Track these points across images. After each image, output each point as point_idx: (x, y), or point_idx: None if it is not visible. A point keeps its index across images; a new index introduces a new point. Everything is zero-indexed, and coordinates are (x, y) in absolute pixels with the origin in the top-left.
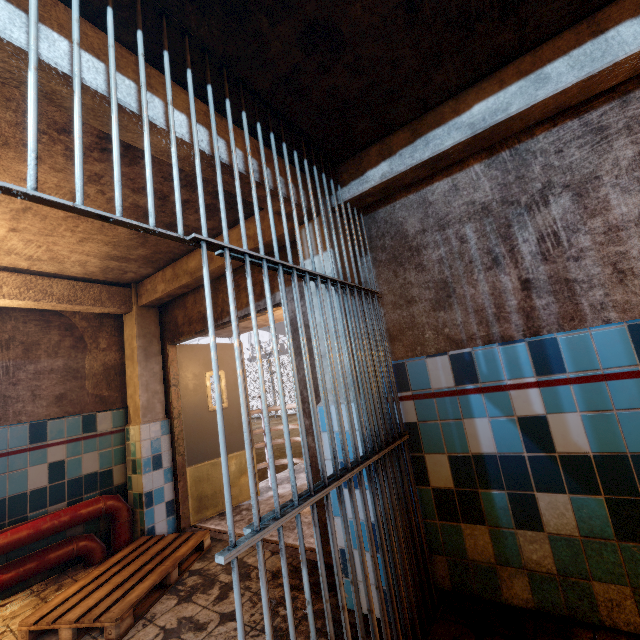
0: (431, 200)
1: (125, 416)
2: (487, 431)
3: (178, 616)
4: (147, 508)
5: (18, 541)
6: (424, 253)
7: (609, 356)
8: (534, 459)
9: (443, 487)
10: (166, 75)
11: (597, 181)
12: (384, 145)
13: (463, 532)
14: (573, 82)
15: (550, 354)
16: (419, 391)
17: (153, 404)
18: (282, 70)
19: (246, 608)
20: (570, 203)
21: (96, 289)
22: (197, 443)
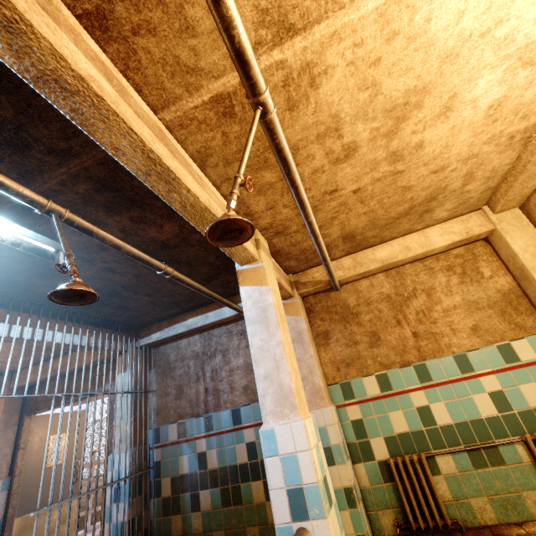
0: (180, 346)
1: None
2: (187, 461)
3: None
4: None
5: None
6: (175, 371)
7: (226, 423)
8: (201, 473)
9: (167, 496)
10: (55, 333)
11: (229, 351)
12: (160, 324)
13: (172, 521)
14: (214, 321)
15: (210, 422)
16: (164, 442)
17: (1, 465)
18: (108, 313)
19: None
20: (221, 358)
21: None
22: (29, 496)
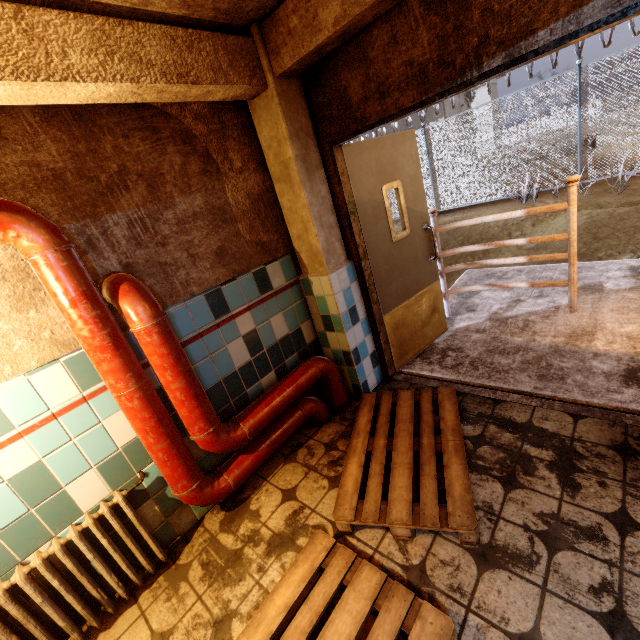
0: None
1: (293, 264)
2: None
3: (531, 511)
4: (357, 365)
5: (261, 424)
6: None
7: None
8: None
9: None
10: None
11: None
12: None
13: None
14: None
15: None
16: None
17: (332, 244)
18: None
19: (639, 508)
20: None
21: (206, 44)
22: (387, 286)
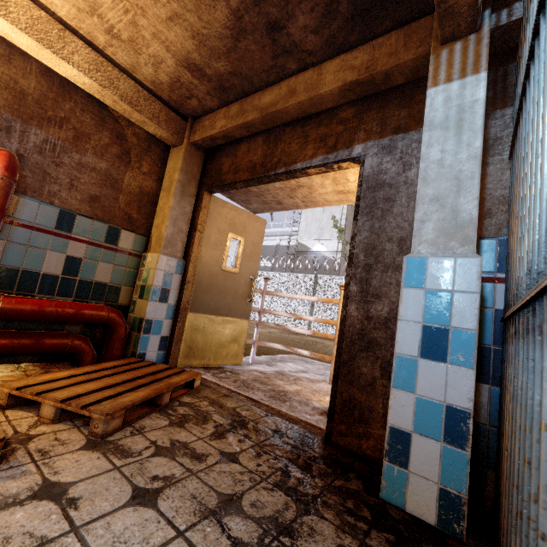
0: None
1: (145, 244)
2: None
3: (170, 437)
4: (144, 334)
5: (20, 311)
6: None
7: None
8: None
9: None
10: None
11: None
12: None
13: None
14: None
15: None
16: None
17: (175, 240)
18: None
19: (250, 455)
20: None
21: (157, 106)
22: (203, 294)
